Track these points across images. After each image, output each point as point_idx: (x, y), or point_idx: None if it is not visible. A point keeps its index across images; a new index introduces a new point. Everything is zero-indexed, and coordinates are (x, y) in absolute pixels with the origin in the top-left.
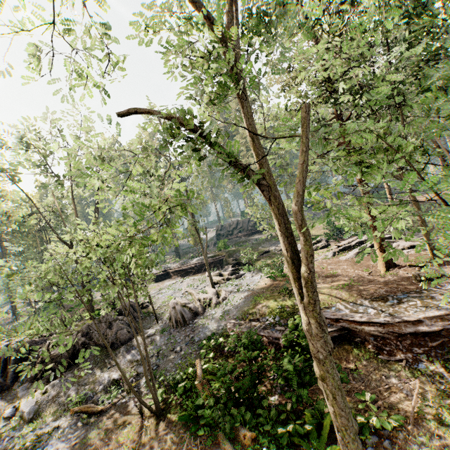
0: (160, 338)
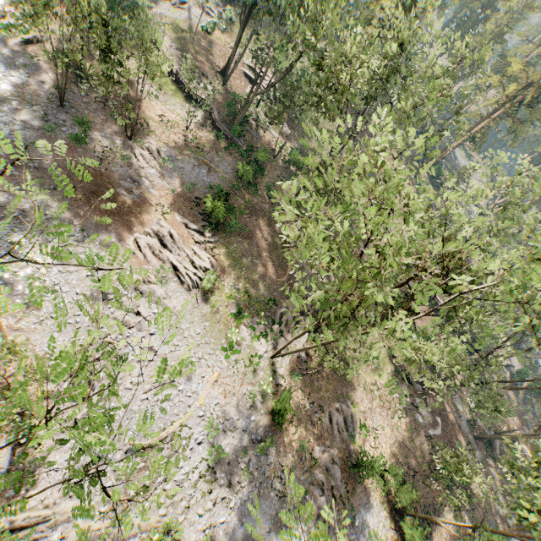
0: None
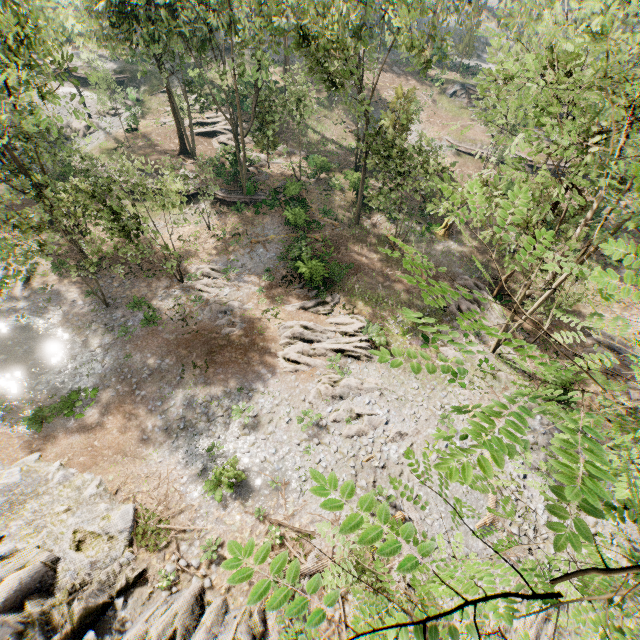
0: None
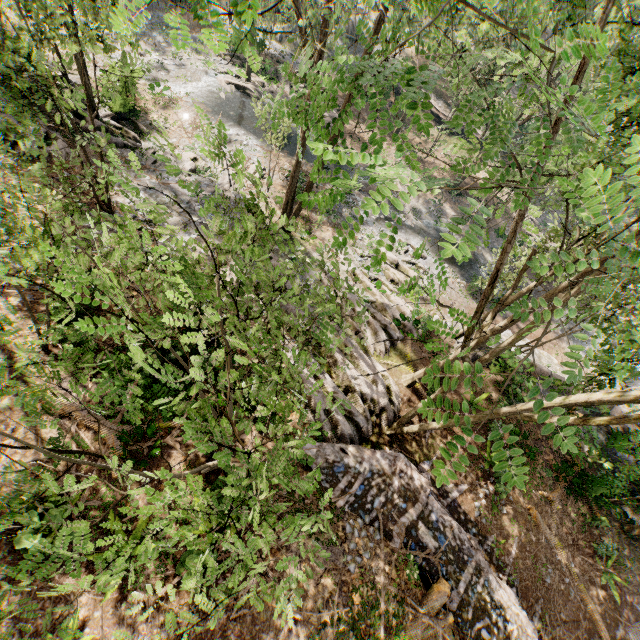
0: (339, 41)
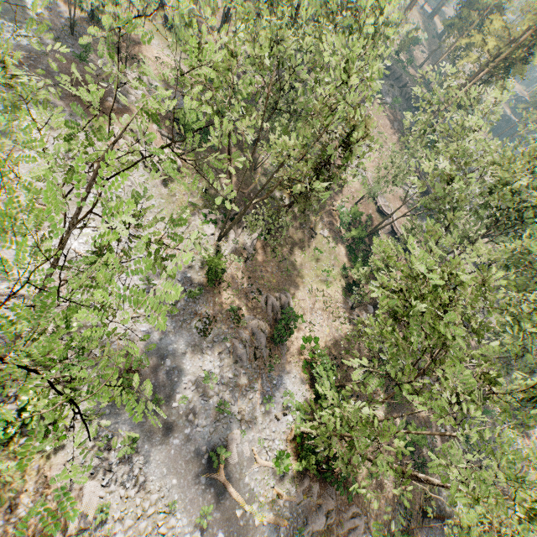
0: None
